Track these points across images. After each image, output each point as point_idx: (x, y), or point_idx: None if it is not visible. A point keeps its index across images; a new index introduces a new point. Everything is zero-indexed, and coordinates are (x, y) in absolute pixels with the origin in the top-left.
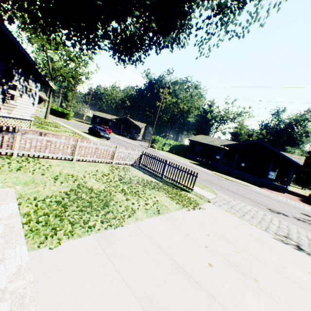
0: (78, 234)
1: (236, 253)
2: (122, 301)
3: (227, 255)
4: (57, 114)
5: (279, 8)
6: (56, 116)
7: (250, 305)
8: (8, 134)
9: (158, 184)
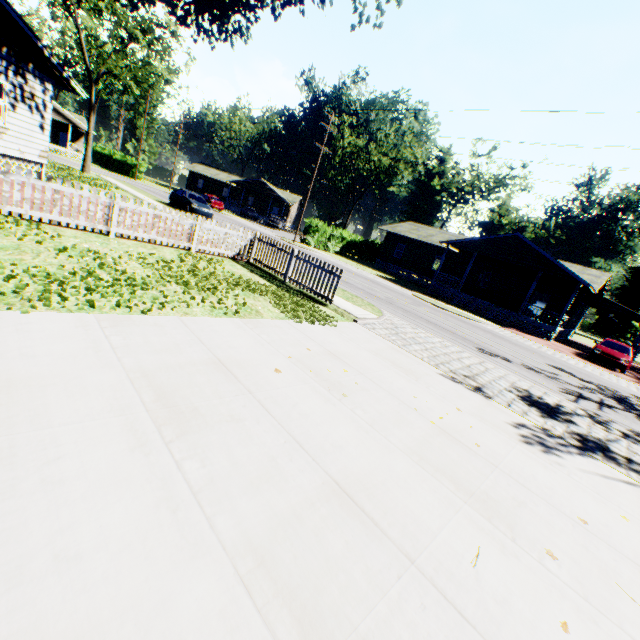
0: (69, 309)
1: (342, 372)
2: (101, 368)
3: (320, 370)
4: (113, 166)
5: None
6: (112, 171)
7: (305, 407)
8: None
9: (268, 287)
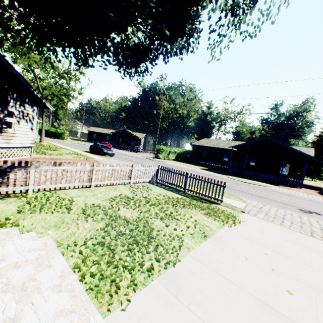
0: (141, 282)
1: (304, 271)
2: None
3: (297, 275)
4: (50, 135)
5: (288, 3)
6: (50, 137)
7: None
8: (20, 170)
9: (186, 200)
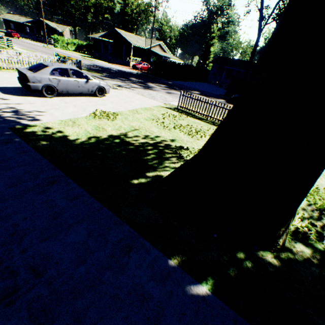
0: None
1: None
2: None
3: None
4: None
5: None
6: None
7: None
8: None
9: None
